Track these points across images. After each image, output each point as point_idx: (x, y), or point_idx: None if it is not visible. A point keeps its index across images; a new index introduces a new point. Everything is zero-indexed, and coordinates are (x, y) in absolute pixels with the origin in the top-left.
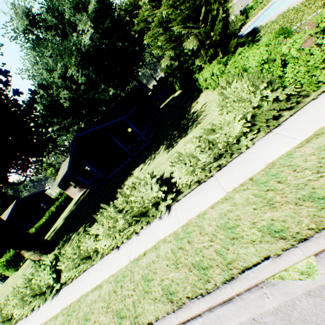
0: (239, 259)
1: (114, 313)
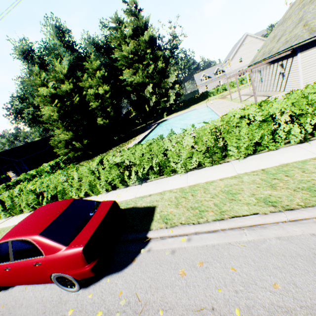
0: None
1: None
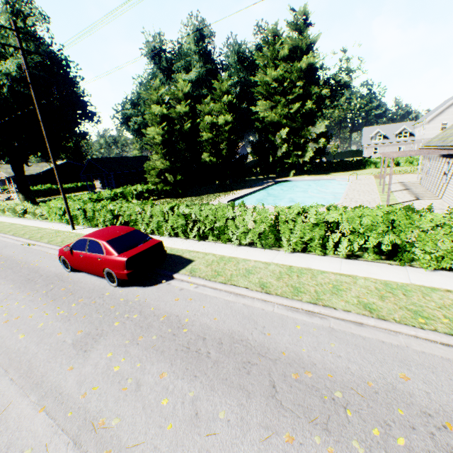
0: None
1: None
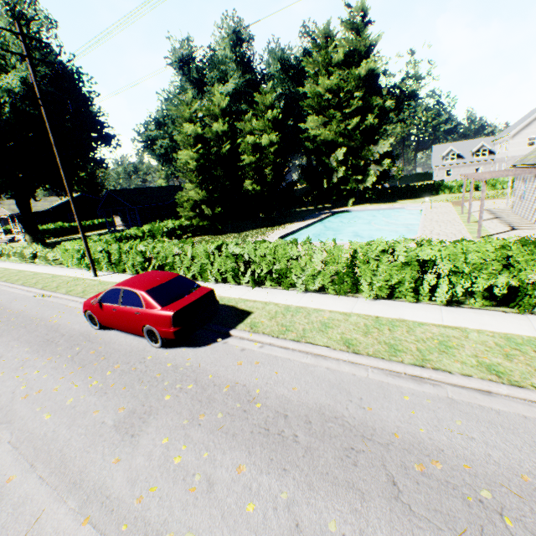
0: None
1: None
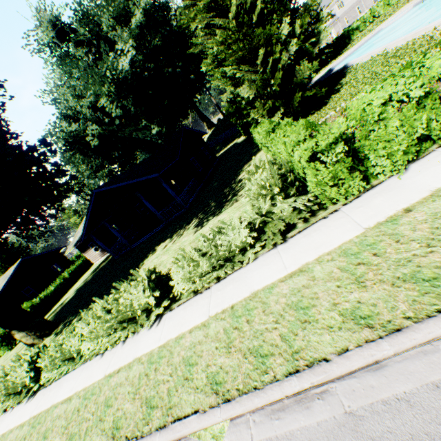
0: (179, 405)
1: (68, 436)
